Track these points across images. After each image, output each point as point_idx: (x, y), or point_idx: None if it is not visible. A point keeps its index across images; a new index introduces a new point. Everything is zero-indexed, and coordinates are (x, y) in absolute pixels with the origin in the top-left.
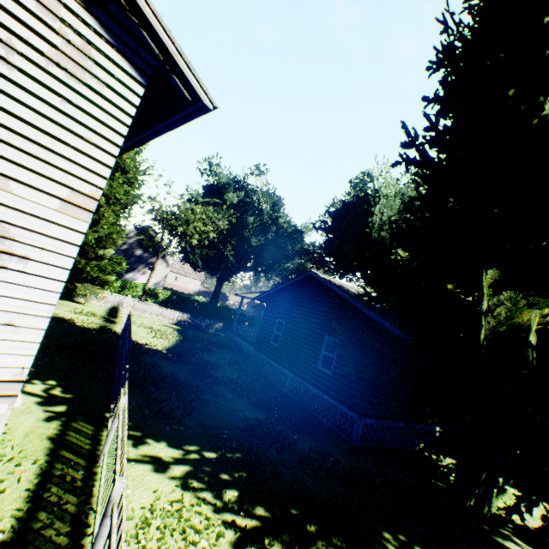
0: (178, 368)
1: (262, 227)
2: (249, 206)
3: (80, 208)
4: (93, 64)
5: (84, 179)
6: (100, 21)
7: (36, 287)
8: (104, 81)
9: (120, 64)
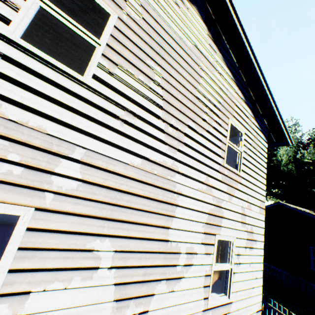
0: None
1: None
2: None
3: (262, 208)
4: (258, 141)
5: (261, 194)
6: (257, 123)
7: (258, 255)
8: (260, 147)
9: (262, 137)
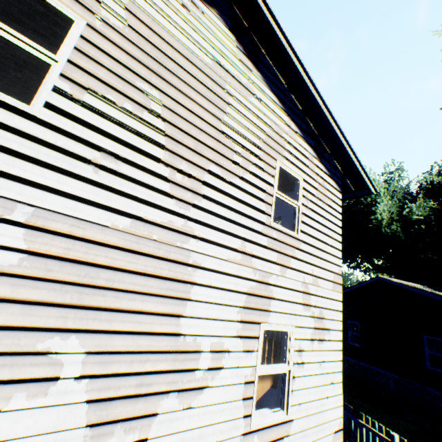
0: None
1: None
2: None
3: (337, 283)
4: (326, 191)
5: (335, 263)
6: (324, 165)
7: (334, 349)
8: (330, 198)
9: (332, 185)
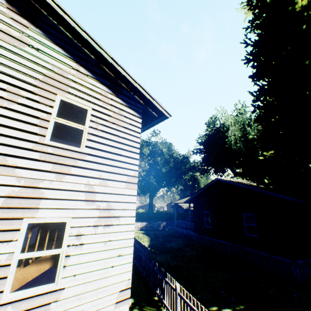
0: (164, 257)
1: (164, 161)
2: (155, 152)
3: (132, 183)
4: (123, 117)
5: (130, 169)
6: (121, 99)
7: (125, 231)
8: (128, 122)
9: (131, 113)
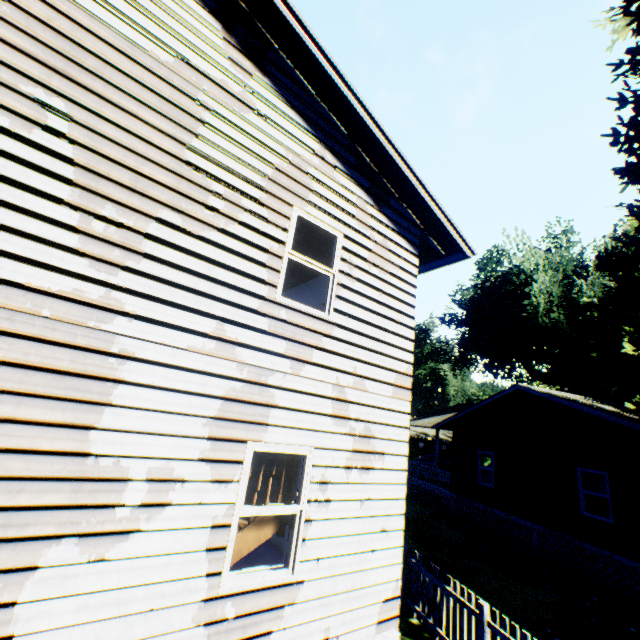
0: None
1: None
2: None
3: (402, 388)
4: (389, 253)
5: (400, 359)
6: (387, 216)
7: (391, 483)
8: (396, 265)
9: (402, 245)
